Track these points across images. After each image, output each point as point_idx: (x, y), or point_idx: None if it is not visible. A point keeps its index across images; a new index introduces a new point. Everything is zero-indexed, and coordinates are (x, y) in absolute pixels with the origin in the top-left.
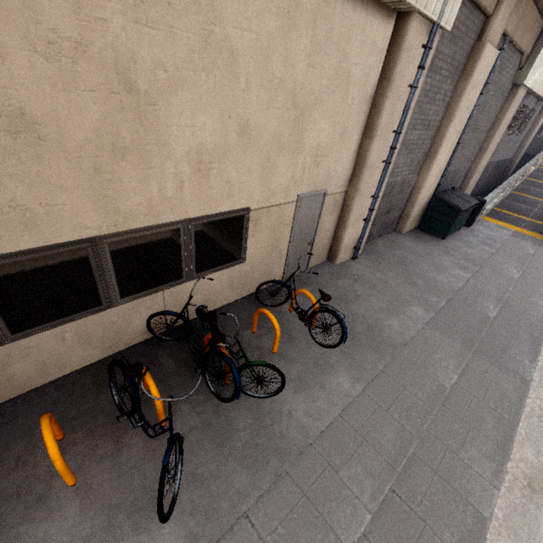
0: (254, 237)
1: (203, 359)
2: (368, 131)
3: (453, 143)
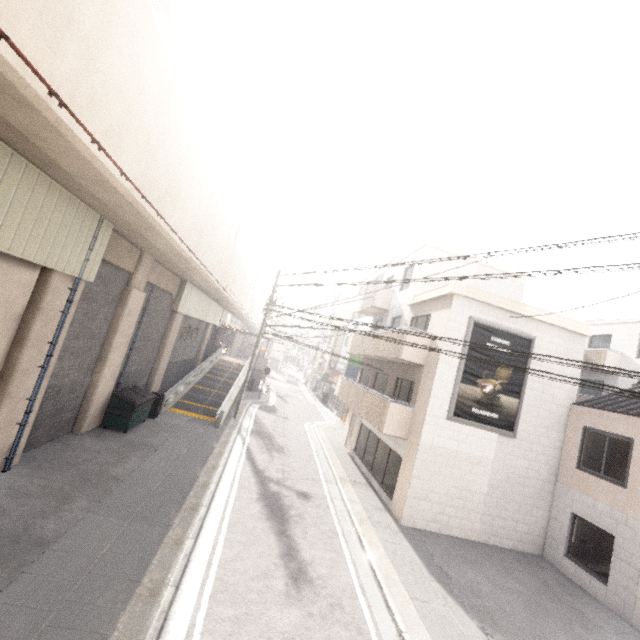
0: None
1: None
2: (18, 341)
3: (123, 350)
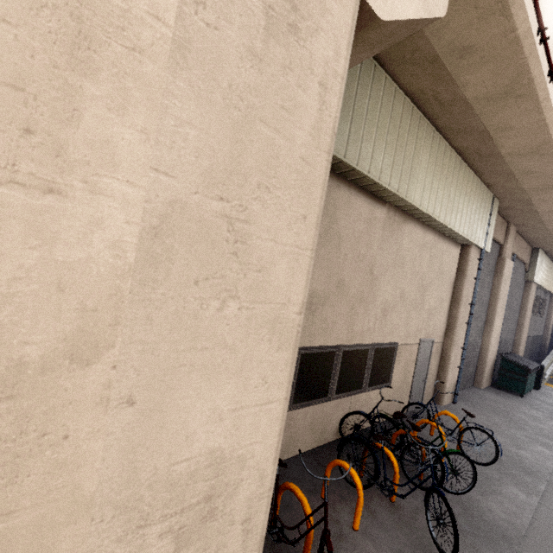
0: (396, 366)
1: (399, 451)
2: (454, 302)
3: (501, 316)
